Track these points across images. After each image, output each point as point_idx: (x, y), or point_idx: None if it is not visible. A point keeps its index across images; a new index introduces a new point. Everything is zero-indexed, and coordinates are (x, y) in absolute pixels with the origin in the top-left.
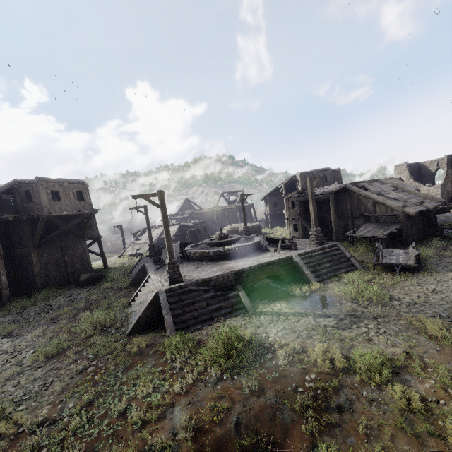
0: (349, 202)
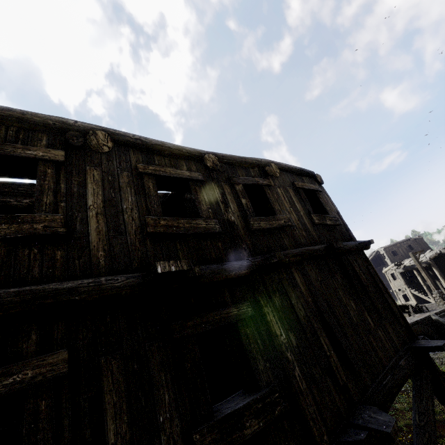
0: None
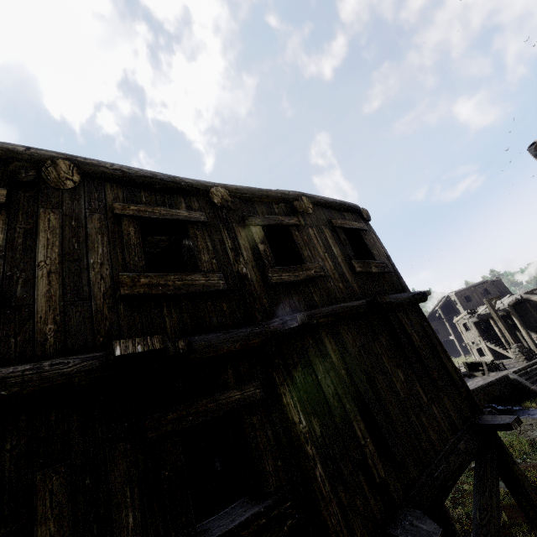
0: (534, 312)
